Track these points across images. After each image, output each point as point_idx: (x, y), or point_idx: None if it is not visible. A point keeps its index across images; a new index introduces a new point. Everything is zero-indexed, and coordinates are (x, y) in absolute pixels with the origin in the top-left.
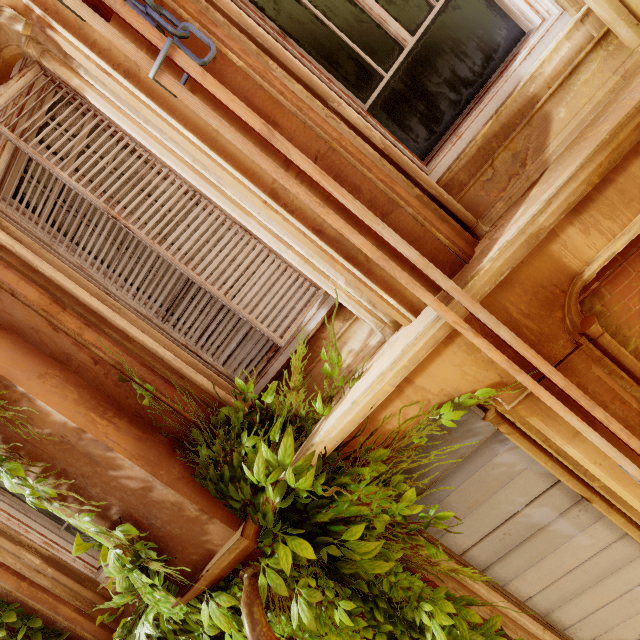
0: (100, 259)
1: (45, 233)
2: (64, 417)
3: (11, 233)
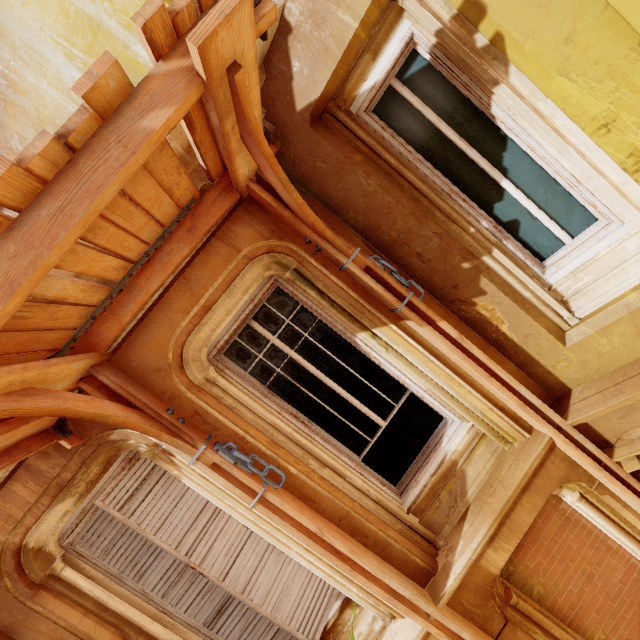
0: (162, 583)
1: (117, 568)
2: None
3: (86, 572)
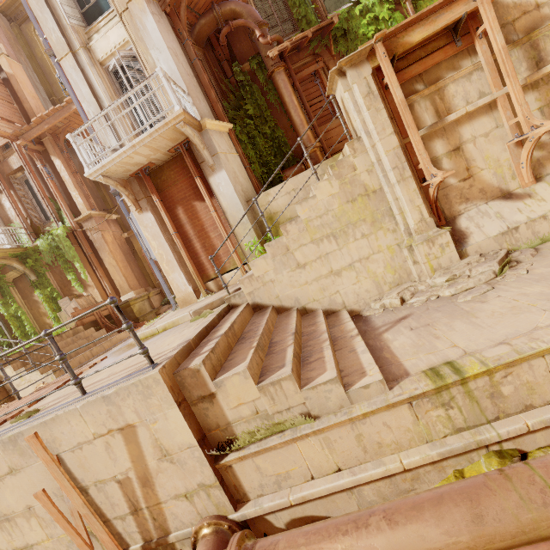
0: None
1: None
2: None
3: None
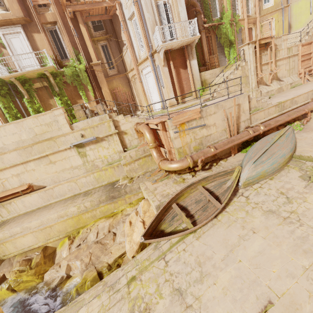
0: None
1: None
2: (231, 2)
3: None
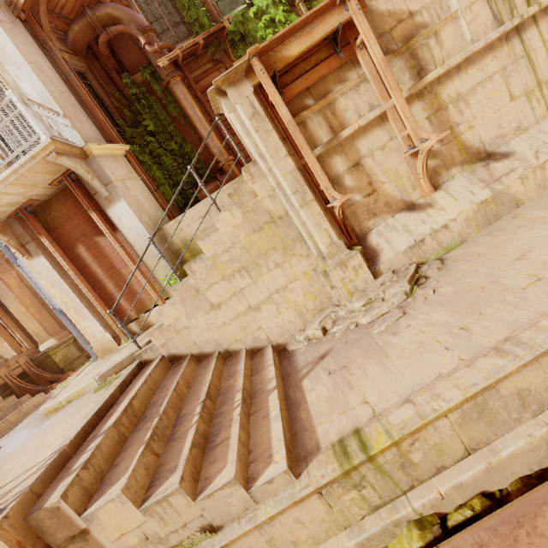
0: None
1: None
2: None
3: None
